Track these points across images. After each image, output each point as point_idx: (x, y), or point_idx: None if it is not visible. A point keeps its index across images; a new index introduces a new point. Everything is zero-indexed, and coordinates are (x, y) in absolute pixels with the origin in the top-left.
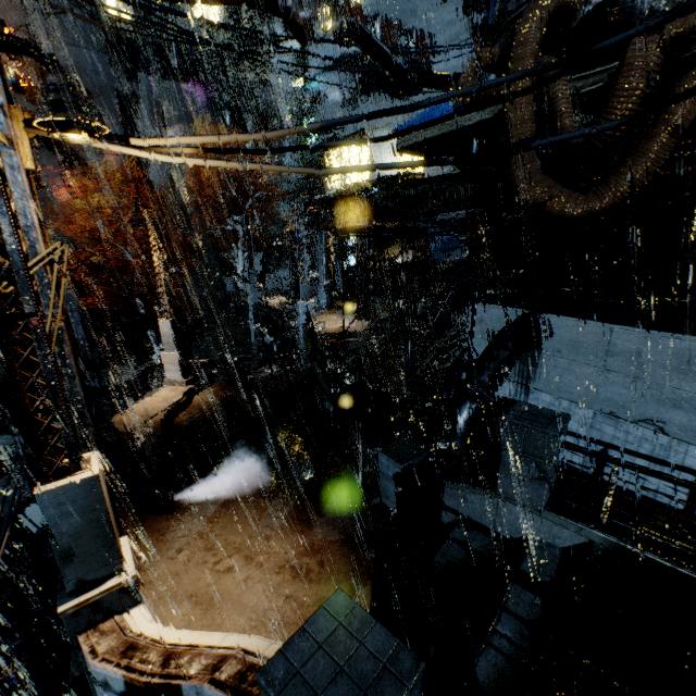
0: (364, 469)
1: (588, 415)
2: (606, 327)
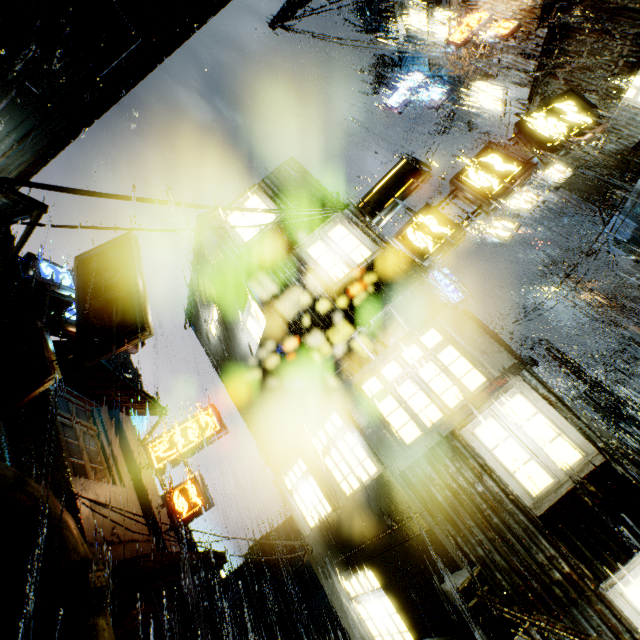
0: None
1: None
2: None
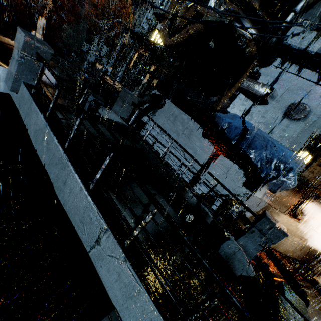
0: (84, 99)
1: (158, 131)
2: (175, 107)
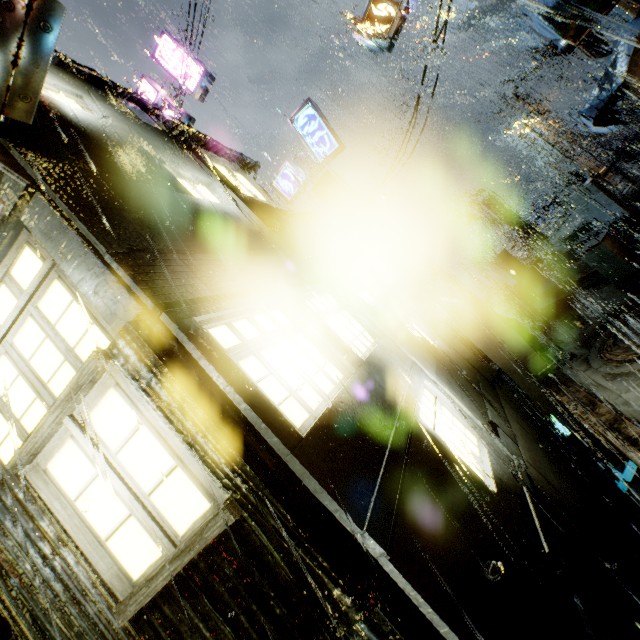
0: None
1: None
2: None
